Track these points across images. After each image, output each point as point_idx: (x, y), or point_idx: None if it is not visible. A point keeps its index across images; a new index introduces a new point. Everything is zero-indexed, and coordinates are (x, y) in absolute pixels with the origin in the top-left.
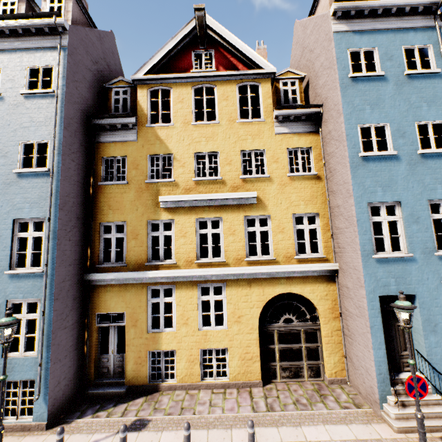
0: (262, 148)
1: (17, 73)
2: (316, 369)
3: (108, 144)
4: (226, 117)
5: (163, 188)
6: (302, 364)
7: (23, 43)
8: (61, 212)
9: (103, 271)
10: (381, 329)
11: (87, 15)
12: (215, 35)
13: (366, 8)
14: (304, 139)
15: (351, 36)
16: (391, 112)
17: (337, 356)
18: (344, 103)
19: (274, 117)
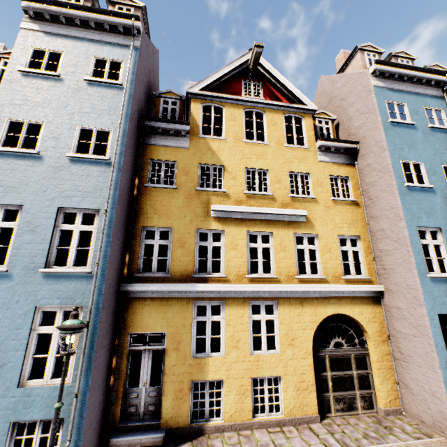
0: (307, 172)
1: (82, 60)
2: (369, 399)
3: (157, 147)
4: (275, 140)
5: (214, 197)
6: (355, 394)
7: (92, 35)
8: (118, 205)
9: (142, 281)
10: (444, 347)
11: (146, 29)
12: (263, 71)
13: (396, 73)
14: (342, 169)
15: (387, 92)
16: (423, 153)
17: (389, 383)
18: (387, 141)
19: (318, 146)
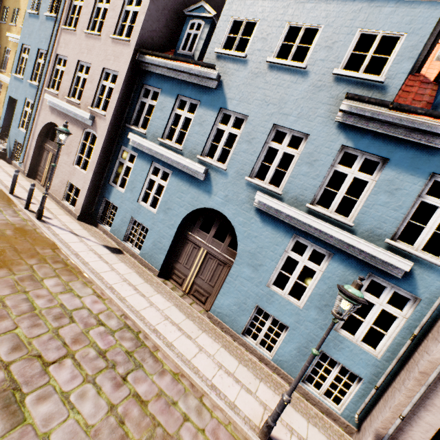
0: None
1: None
2: None
3: None
4: None
5: (13, 30)
6: None
7: None
8: None
9: None
10: (5, 112)
11: None
12: None
13: None
14: None
15: None
16: None
17: None
18: None
19: None
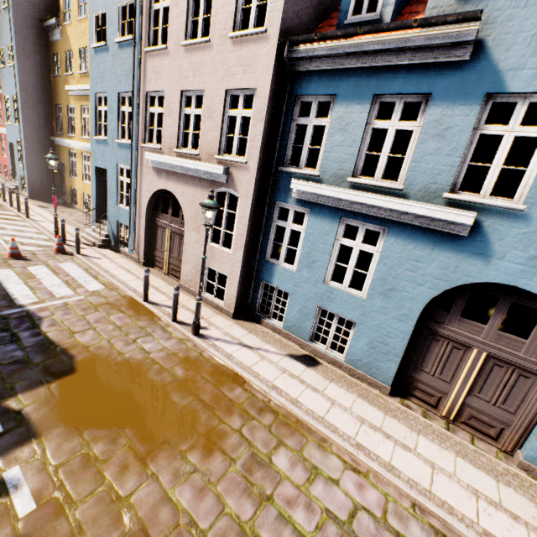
0: None
1: None
2: None
3: (54, 44)
4: None
5: (71, 80)
6: None
7: None
8: (22, 93)
9: (58, 136)
10: (95, 188)
11: None
12: None
13: None
14: None
15: None
16: None
17: None
18: None
19: None
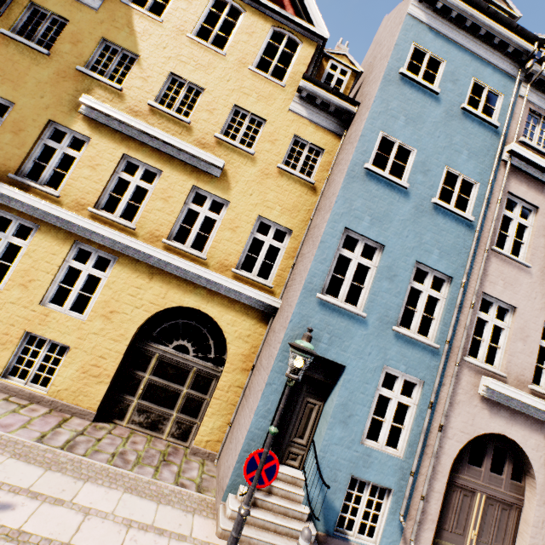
0: (263, 117)
1: None
2: (186, 428)
3: None
4: (238, 55)
5: (99, 90)
6: (169, 415)
7: None
8: None
9: None
10: (280, 392)
11: None
12: None
13: (455, 9)
14: (320, 135)
15: (425, 31)
16: (426, 139)
17: (221, 421)
18: (378, 98)
19: (297, 87)
